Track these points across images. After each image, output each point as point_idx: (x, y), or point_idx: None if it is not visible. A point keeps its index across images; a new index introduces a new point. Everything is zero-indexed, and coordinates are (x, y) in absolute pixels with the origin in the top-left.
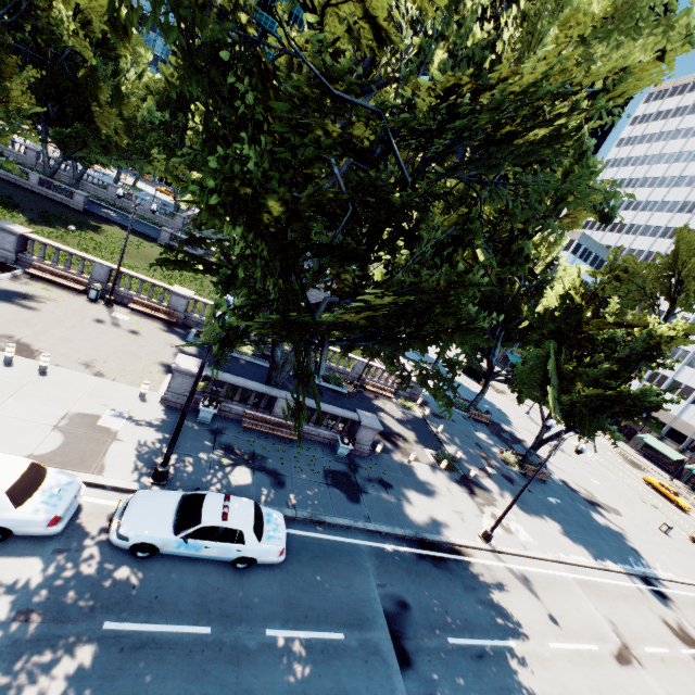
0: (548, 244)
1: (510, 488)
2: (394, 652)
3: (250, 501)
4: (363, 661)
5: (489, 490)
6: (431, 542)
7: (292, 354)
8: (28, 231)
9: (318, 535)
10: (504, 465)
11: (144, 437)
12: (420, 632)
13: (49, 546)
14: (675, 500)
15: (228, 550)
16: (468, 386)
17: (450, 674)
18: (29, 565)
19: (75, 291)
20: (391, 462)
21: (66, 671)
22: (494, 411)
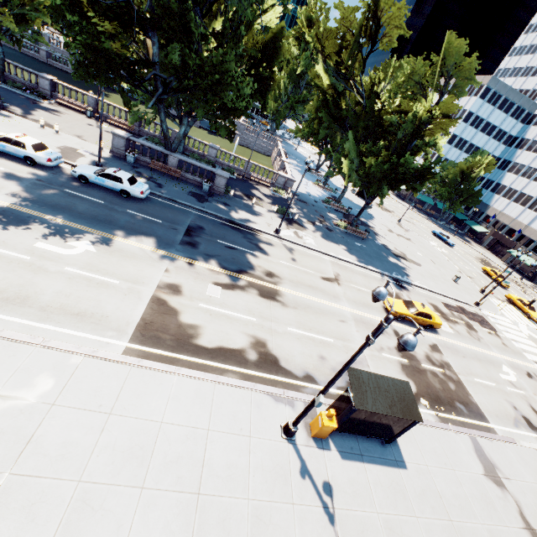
0: (393, 70)
1: (326, 232)
2: (184, 232)
3: (131, 174)
4: (167, 228)
5: (305, 227)
6: (238, 224)
7: (178, 134)
8: (55, 79)
9: (171, 204)
10: (333, 225)
11: (97, 159)
12: (203, 234)
13: (50, 172)
14: (498, 279)
15: (116, 185)
16: (353, 200)
17: (208, 244)
18: (42, 173)
19: (81, 113)
20: (239, 201)
21: (50, 192)
22: (363, 213)
